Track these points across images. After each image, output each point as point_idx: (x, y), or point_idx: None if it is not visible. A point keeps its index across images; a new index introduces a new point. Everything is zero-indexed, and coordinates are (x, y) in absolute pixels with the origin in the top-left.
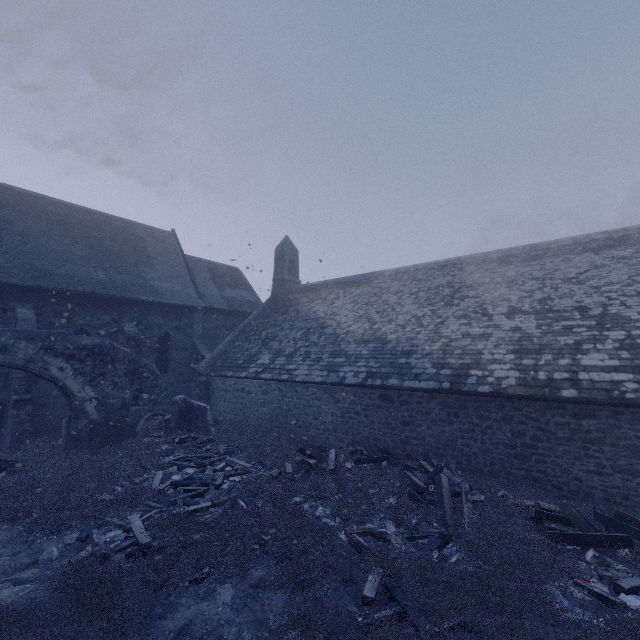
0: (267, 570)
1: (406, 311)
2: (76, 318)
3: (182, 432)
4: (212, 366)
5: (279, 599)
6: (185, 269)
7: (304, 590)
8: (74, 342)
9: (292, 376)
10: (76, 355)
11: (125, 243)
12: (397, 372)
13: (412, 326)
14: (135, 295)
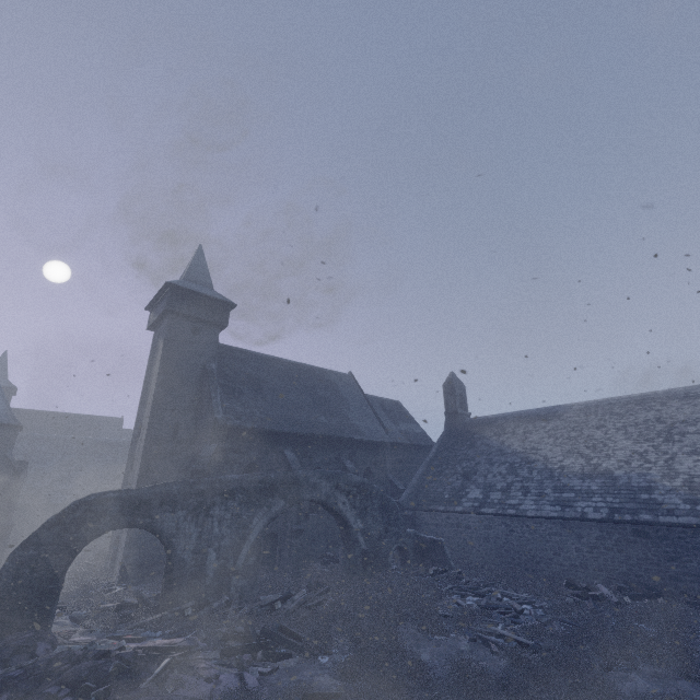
0: (650, 669)
1: (621, 446)
2: (314, 457)
3: (421, 565)
4: (414, 500)
5: (685, 685)
6: (369, 407)
7: (699, 681)
8: (349, 480)
9: (520, 511)
10: (351, 491)
11: (327, 389)
12: (644, 507)
13: (637, 462)
14: (348, 435)
